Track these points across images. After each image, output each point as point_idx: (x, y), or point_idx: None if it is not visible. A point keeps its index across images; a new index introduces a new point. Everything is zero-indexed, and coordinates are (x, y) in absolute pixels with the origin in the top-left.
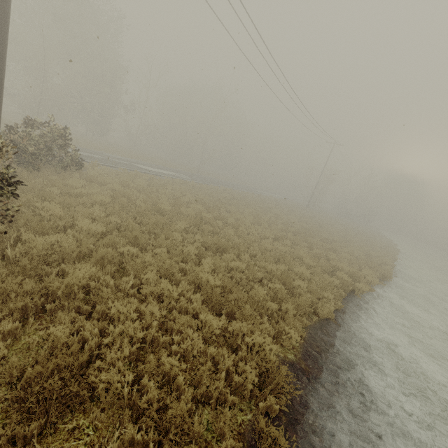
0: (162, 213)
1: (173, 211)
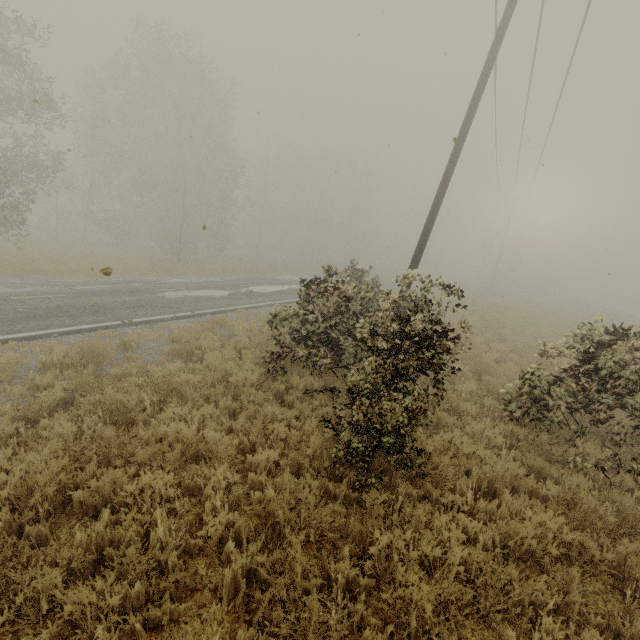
0: (517, 352)
1: (525, 347)
